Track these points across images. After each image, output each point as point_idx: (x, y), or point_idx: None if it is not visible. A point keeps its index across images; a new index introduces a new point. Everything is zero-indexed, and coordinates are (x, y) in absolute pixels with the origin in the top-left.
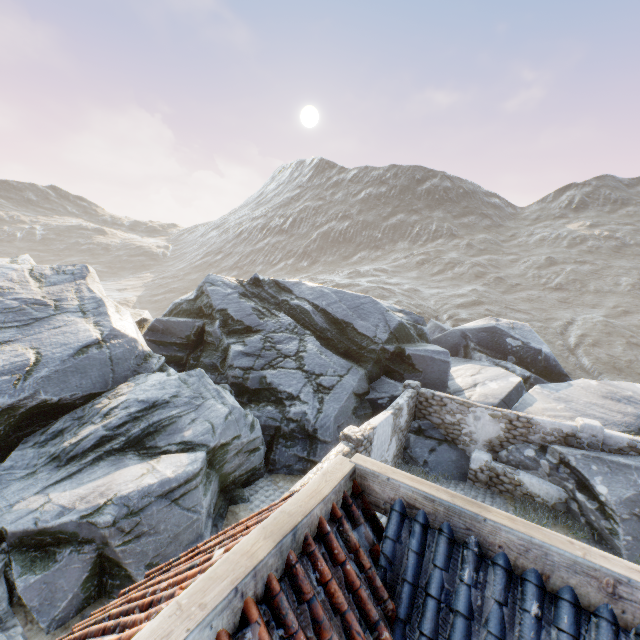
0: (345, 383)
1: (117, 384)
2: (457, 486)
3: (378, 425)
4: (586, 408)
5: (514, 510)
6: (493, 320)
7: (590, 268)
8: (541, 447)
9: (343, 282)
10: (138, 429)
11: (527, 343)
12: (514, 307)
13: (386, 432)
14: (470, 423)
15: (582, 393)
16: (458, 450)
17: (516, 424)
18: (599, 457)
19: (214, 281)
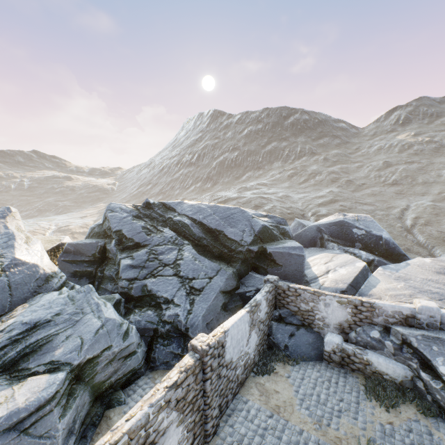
0: (213, 284)
1: (15, 306)
2: (314, 367)
3: (231, 327)
4: (423, 285)
5: (364, 391)
6: (341, 215)
7: (417, 166)
8: (385, 328)
9: (233, 196)
10: (14, 352)
11: (369, 231)
12: (362, 201)
13: (242, 330)
14: (322, 309)
15: (418, 271)
16: (314, 333)
17: (361, 309)
18: (439, 337)
19: (114, 208)
